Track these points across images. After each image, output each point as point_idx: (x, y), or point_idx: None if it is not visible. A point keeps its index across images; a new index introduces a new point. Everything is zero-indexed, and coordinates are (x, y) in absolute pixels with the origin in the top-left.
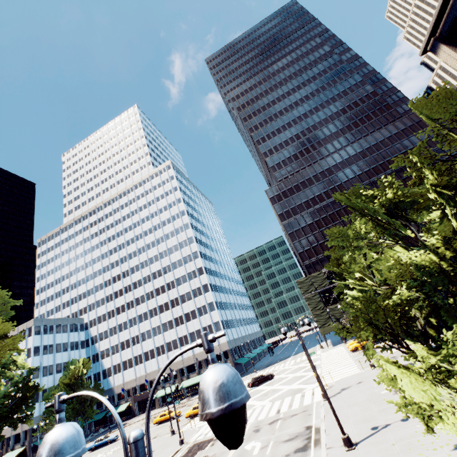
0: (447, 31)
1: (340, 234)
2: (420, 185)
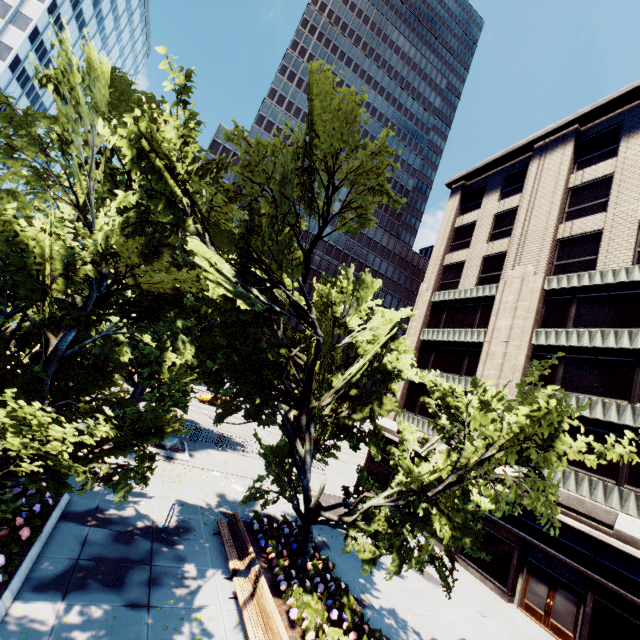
0: (473, 189)
1: (23, 111)
2: (230, 201)
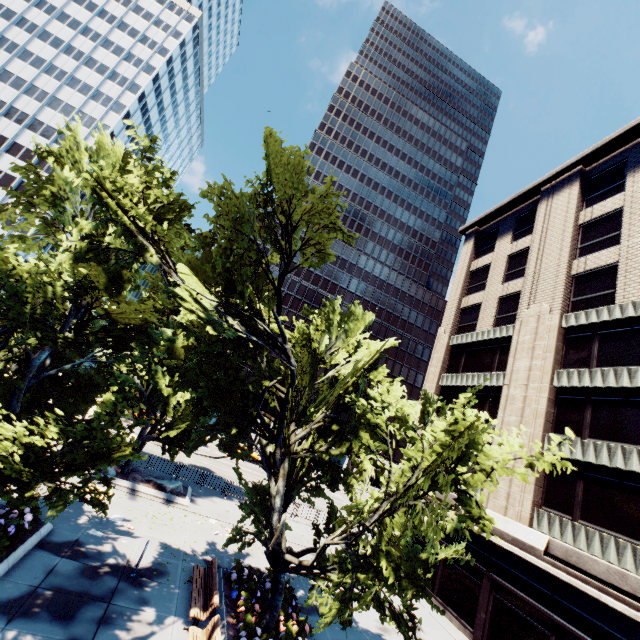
0: (486, 234)
1: (40, 178)
2: (210, 243)
